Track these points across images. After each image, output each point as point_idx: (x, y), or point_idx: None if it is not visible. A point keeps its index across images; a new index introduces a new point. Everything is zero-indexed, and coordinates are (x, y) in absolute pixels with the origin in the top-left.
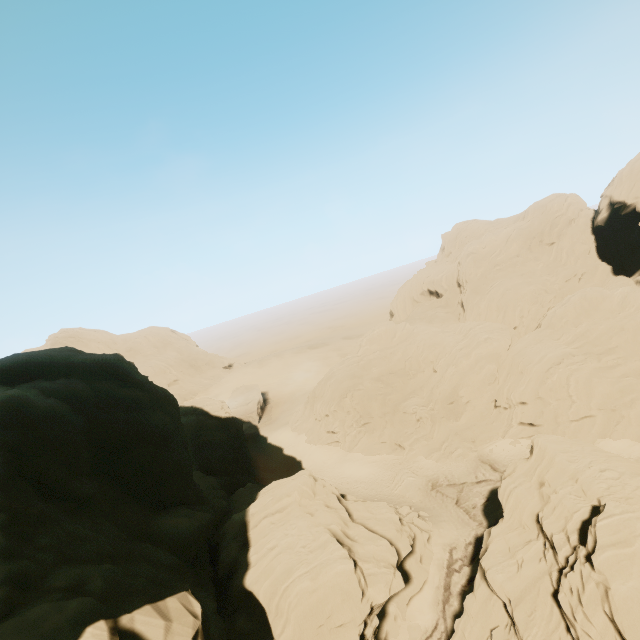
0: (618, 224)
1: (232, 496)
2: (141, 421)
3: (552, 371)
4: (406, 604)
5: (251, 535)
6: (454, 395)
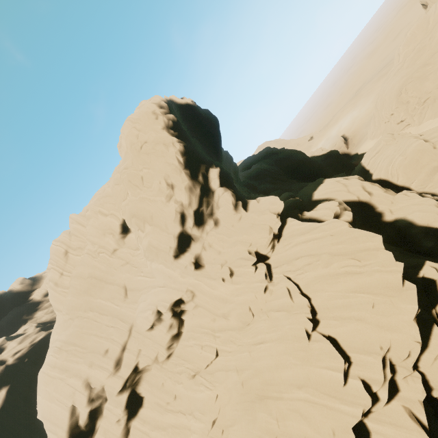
0: None
1: (351, 174)
2: (294, 160)
3: None
4: None
5: (367, 168)
6: None
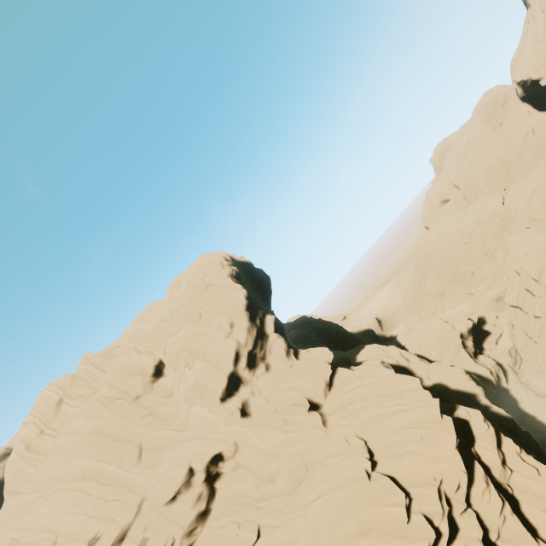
0: (533, 89)
1: None
2: (332, 330)
3: (530, 202)
4: (495, 344)
5: (403, 344)
6: (484, 249)
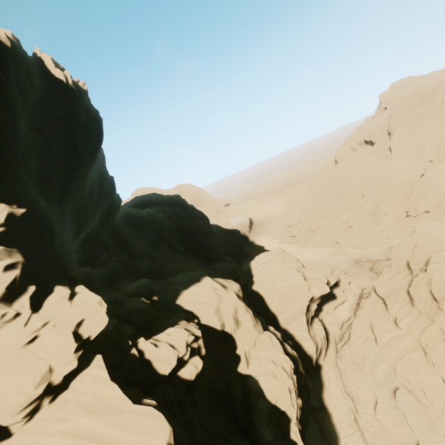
0: None
1: (240, 264)
2: (196, 224)
3: None
4: (333, 309)
5: (253, 272)
6: (376, 210)
